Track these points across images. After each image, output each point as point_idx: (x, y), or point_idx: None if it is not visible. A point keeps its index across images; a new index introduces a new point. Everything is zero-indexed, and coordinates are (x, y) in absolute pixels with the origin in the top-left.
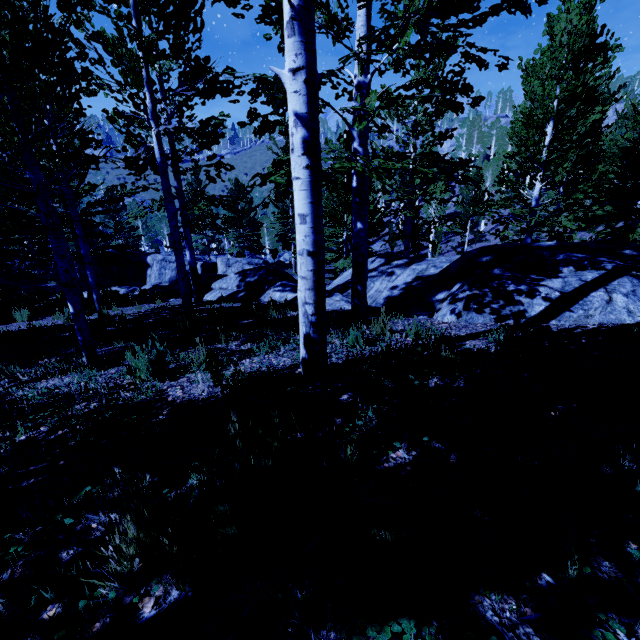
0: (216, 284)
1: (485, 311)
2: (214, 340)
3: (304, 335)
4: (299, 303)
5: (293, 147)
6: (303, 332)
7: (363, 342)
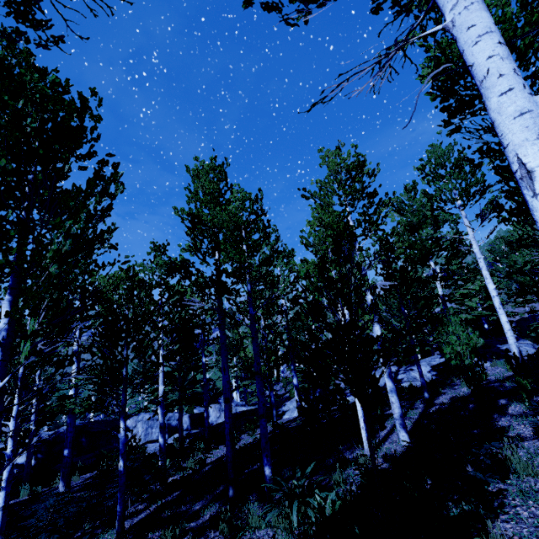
0: (289, 405)
1: (501, 358)
2: (443, 385)
3: (518, 351)
4: (512, 343)
5: (500, 308)
6: (517, 351)
7: (505, 363)
